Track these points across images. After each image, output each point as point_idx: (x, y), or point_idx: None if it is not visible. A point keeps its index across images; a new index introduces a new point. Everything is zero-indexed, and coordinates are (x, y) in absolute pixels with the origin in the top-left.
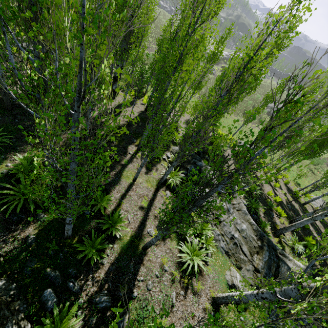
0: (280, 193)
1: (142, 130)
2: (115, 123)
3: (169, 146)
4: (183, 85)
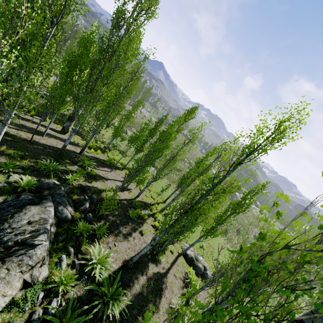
0: None
1: (40, 152)
2: (15, 132)
3: (49, 178)
4: (129, 147)
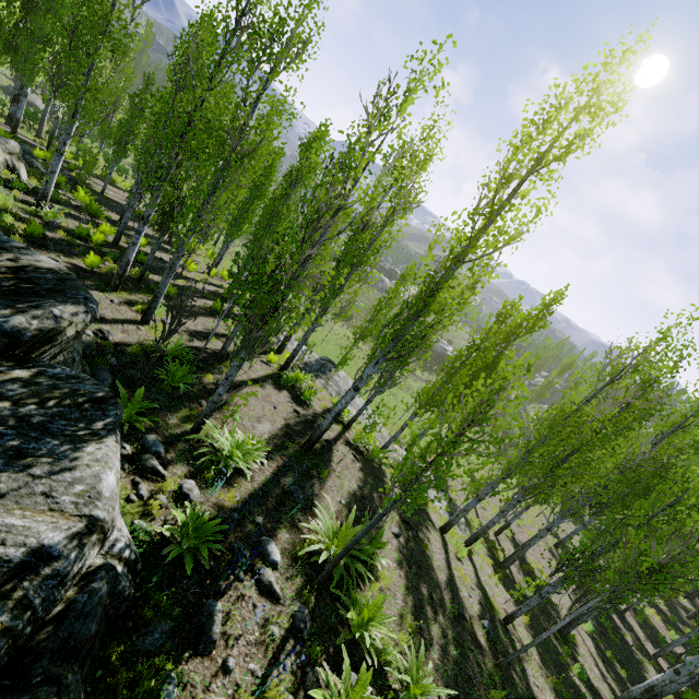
0: (184, 272)
1: None
2: None
3: None
4: None
